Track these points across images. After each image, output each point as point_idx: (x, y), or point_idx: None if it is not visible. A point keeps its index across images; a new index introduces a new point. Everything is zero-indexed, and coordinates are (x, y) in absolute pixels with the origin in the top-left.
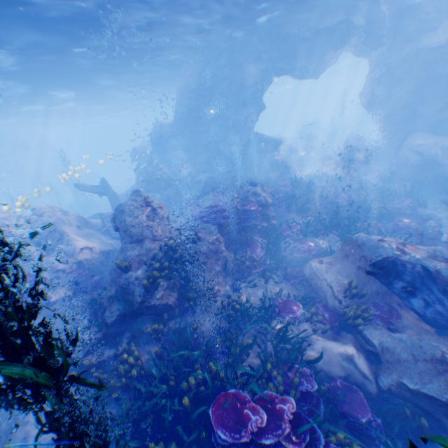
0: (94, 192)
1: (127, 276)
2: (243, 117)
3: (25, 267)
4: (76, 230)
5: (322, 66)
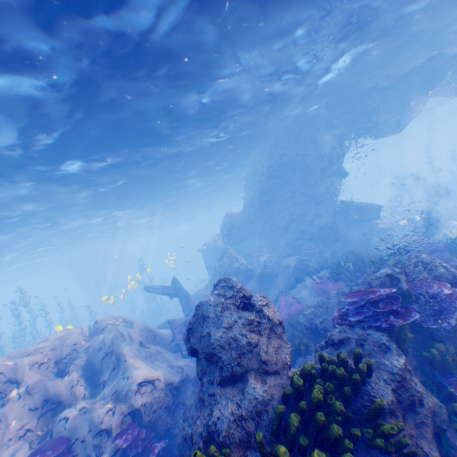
0: (165, 294)
1: None
2: (324, 186)
3: (57, 425)
4: (138, 350)
5: (407, 116)
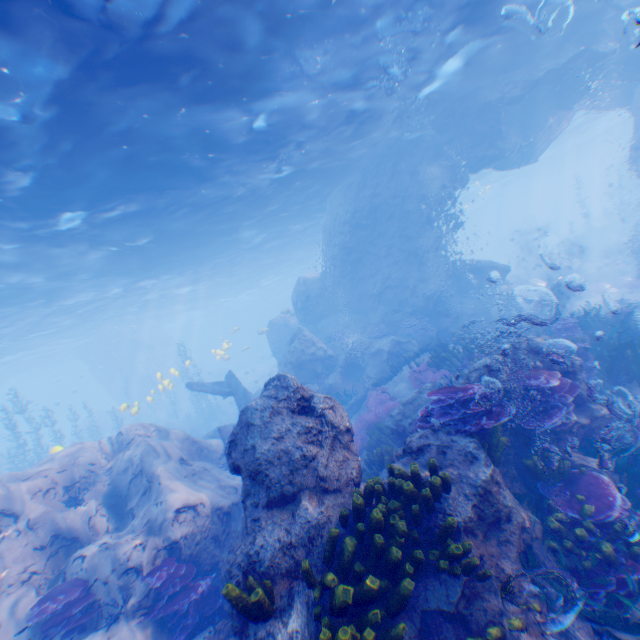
0: (215, 392)
1: (261, 639)
2: (430, 240)
3: (72, 565)
4: (176, 468)
5: (545, 139)
